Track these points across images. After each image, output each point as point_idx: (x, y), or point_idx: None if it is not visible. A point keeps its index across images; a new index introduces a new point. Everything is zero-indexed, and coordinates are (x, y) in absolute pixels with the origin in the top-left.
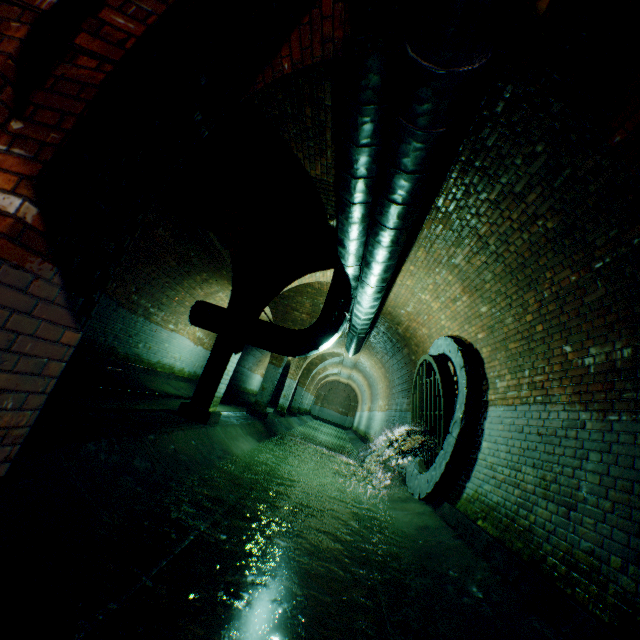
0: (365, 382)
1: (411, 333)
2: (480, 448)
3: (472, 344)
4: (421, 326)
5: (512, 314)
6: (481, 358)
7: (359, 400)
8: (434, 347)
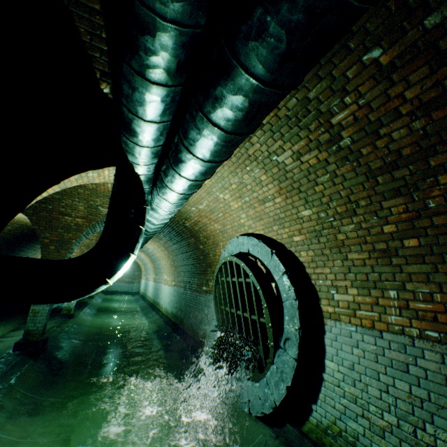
0: (148, 258)
1: (201, 227)
2: (325, 368)
3: (284, 245)
4: (214, 222)
5: (357, 222)
6: (300, 261)
7: (143, 270)
8: (233, 244)
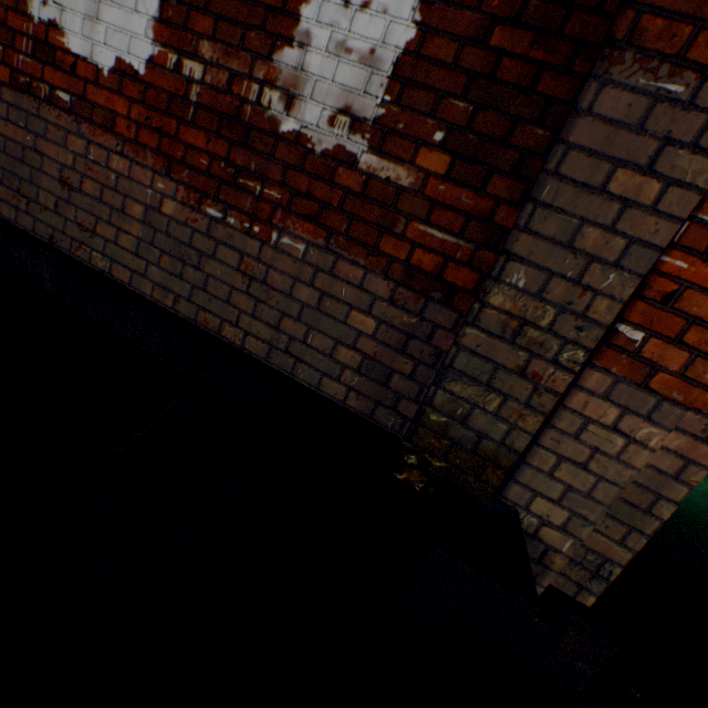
0: None
1: None
2: None
3: None
4: None
5: None
6: None
7: None
8: None
